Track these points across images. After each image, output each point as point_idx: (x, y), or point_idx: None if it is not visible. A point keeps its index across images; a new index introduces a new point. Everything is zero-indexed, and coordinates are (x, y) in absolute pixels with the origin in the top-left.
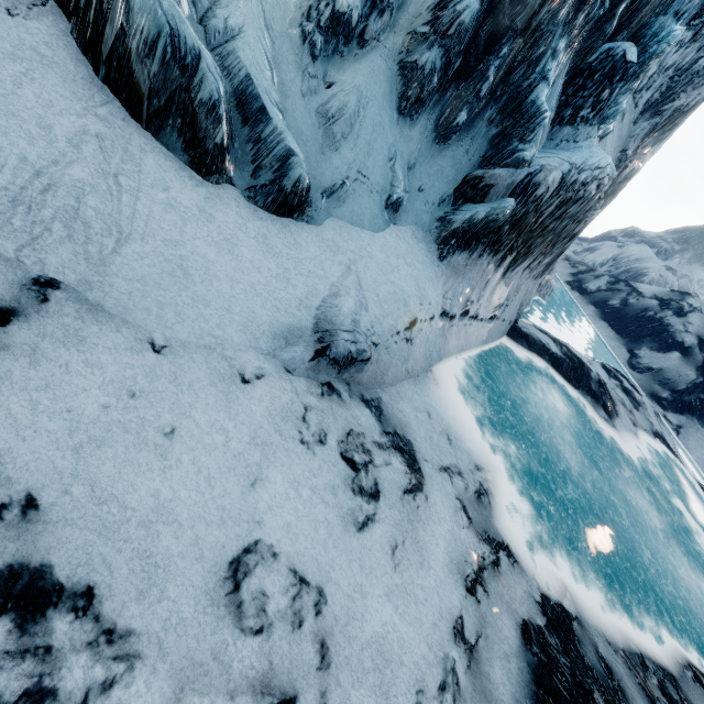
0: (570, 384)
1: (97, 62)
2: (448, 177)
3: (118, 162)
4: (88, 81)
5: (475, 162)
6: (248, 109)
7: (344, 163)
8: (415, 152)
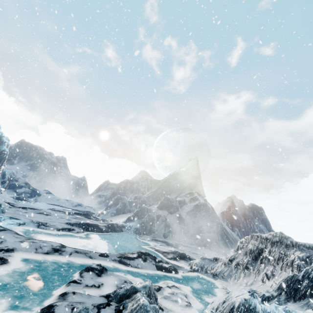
0: (21, 200)
1: None
2: (0, 182)
3: None
4: None
5: (1, 179)
6: None
7: None
8: None
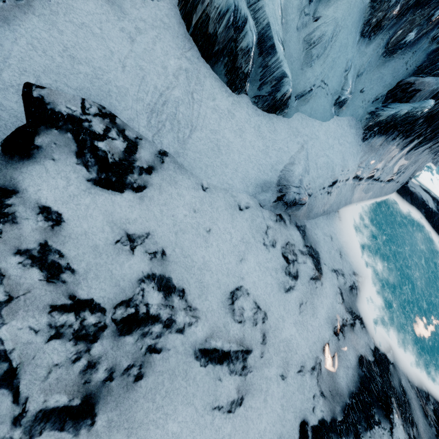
0: (435, 231)
1: (189, 24)
2: (385, 82)
3: (193, 85)
4: (183, 36)
5: (411, 70)
6: (263, 46)
7: (314, 75)
8: (365, 64)
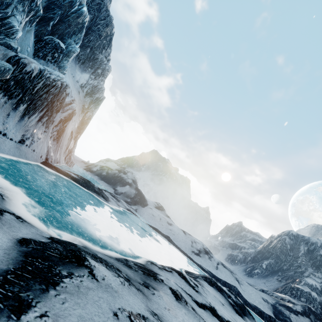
0: (84, 188)
1: None
2: None
3: None
4: None
5: None
6: None
7: None
8: None
